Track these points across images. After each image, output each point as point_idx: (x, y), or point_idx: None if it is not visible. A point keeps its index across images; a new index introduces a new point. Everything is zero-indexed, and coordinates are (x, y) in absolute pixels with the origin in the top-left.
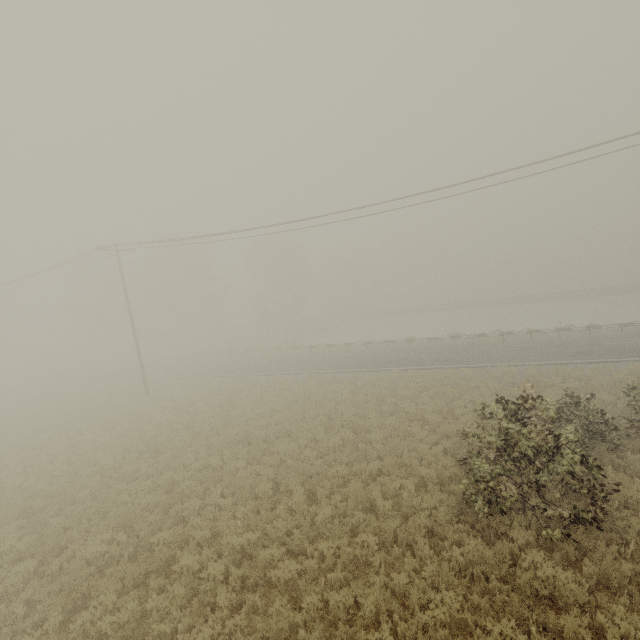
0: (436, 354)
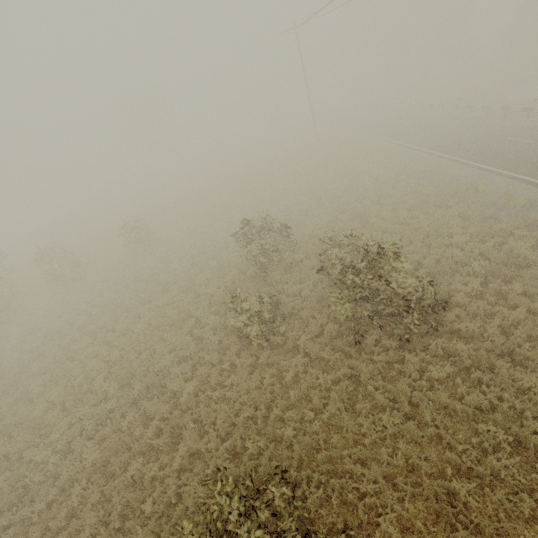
0: None
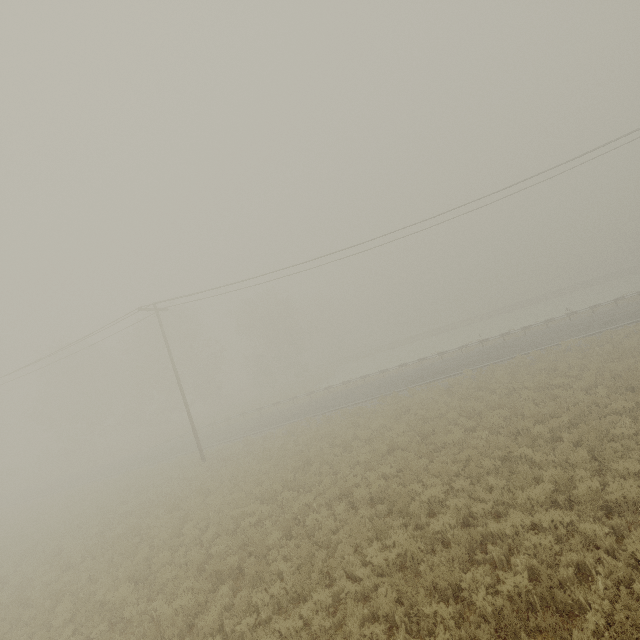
0: (481, 355)
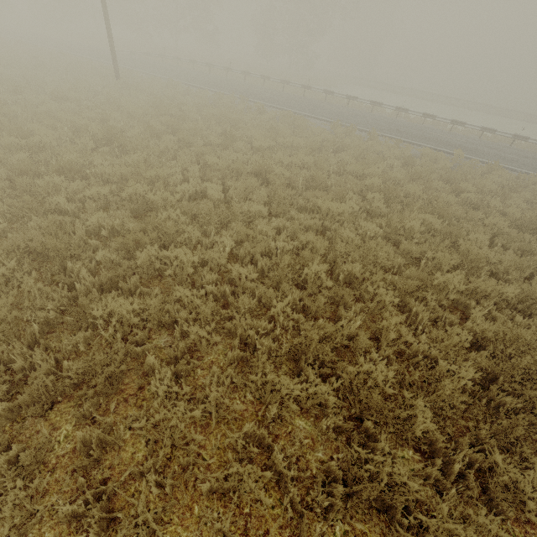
0: (497, 150)
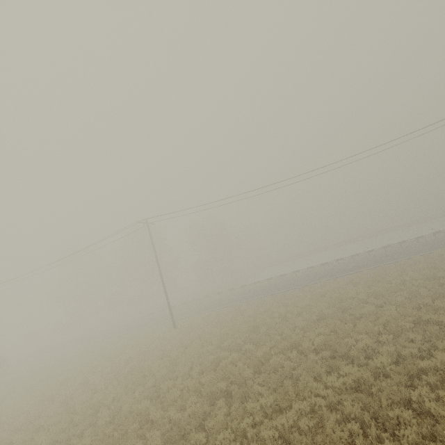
0: (370, 260)
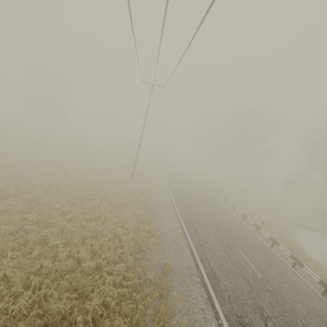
0: None
